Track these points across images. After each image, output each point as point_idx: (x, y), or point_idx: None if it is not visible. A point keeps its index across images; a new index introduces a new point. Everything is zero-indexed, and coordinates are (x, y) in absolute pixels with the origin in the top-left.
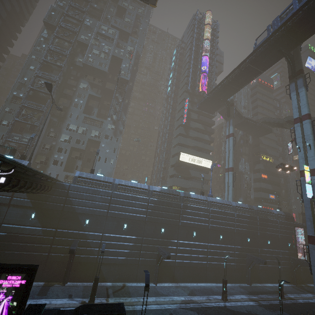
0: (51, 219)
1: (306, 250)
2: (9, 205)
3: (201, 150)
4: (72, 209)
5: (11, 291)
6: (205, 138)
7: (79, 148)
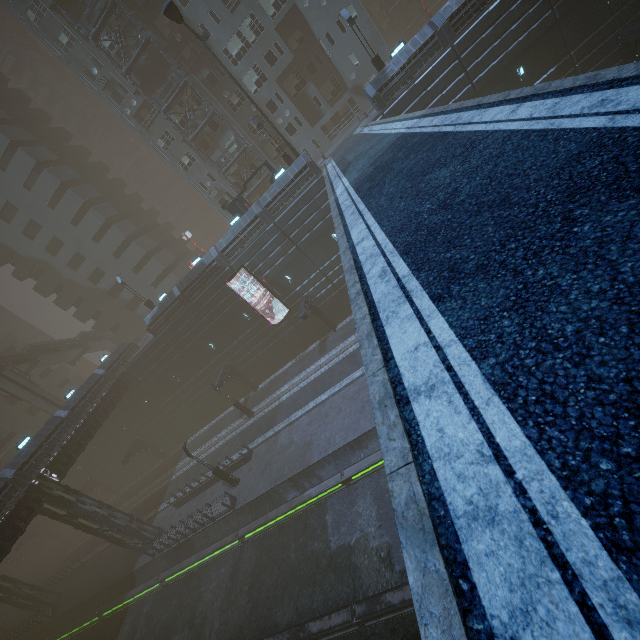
0: None
1: None
2: None
3: None
4: None
5: None
6: None
7: (286, 67)
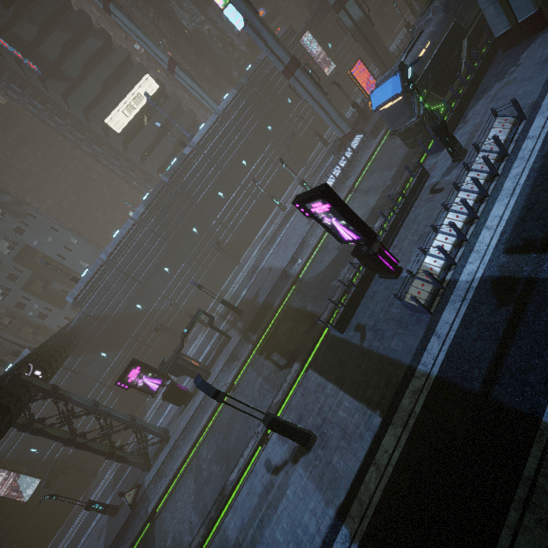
0: (118, 339)
1: (332, 52)
2: (81, 374)
3: (118, 77)
4: (115, 318)
5: (140, 376)
6: (93, 48)
7: (27, 279)
